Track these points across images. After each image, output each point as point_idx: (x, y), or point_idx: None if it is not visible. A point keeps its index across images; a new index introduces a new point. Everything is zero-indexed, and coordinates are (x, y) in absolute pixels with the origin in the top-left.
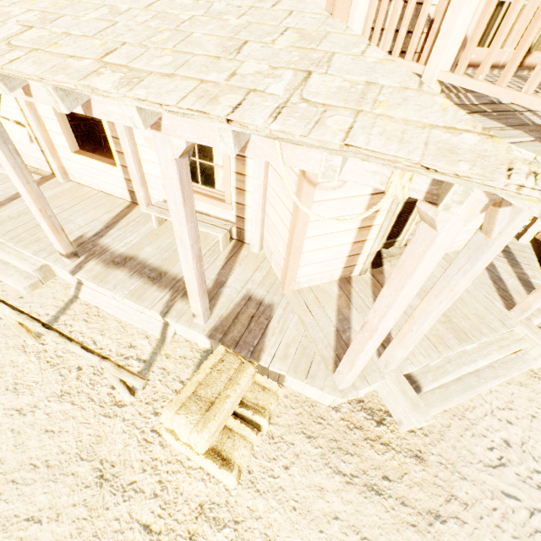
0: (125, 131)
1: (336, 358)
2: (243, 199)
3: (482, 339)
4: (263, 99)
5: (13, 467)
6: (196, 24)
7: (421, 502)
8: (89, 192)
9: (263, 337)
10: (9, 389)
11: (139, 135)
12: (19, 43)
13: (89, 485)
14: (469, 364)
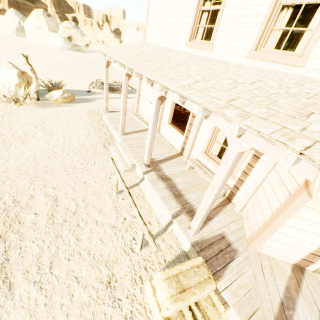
0: (198, 123)
1: None
2: (244, 178)
3: None
4: None
5: (83, 247)
6: (279, 97)
7: None
8: (164, 140)
9: (224, 268)
10: (98, 209)
11: (203, 127)
12: (193, 87)
13: (103, 282)
14: None
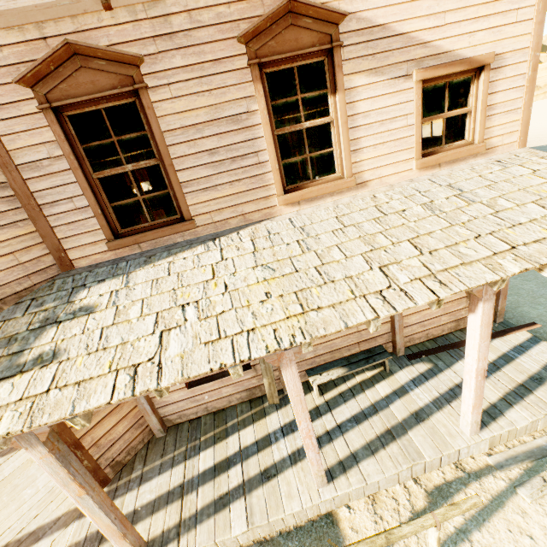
0: None
1: None
2: None
3: None
4: None
5: None
6: None
7: None
8: None
9: None
10: None
11: None
12: None
13: None
14: None
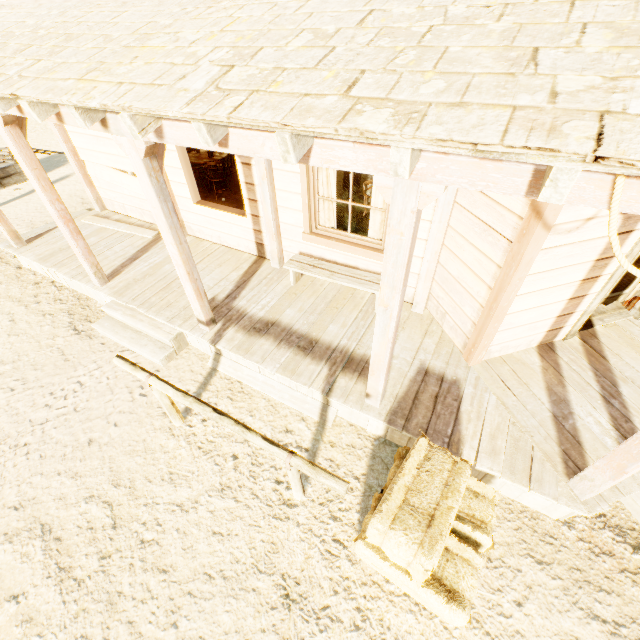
0: (266, 175)
1: (564, 456)
2: None
3: None
4: (632, 123)
5: (187, 576)
6: (443, 36)
7: None
8: (209, 247)
9: (457, 424)
10: (165, 479)
11: (279, 179)
12: (230, 86)
13: (274, 606)
14: None
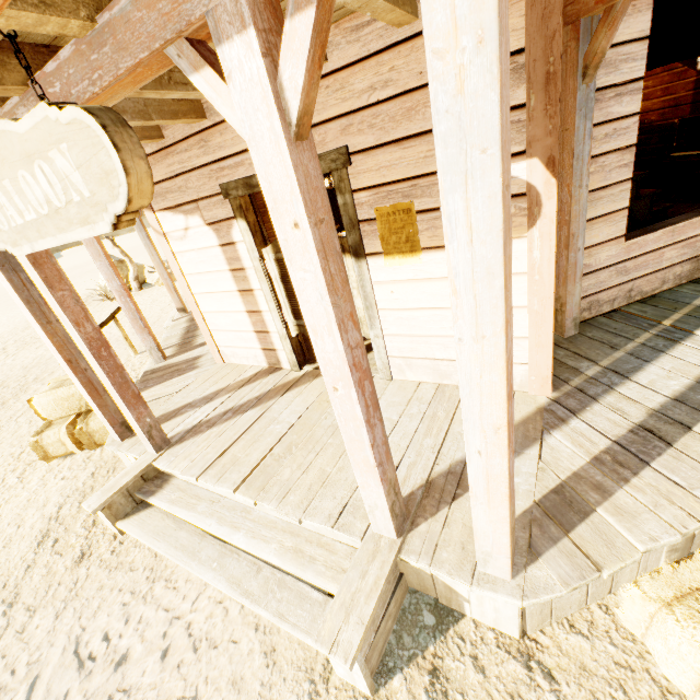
0: None
1: None
2: None
3: (267, 502)
4: None
5: None
6: None
7: (29, 582)
8: None
9: (157, 384)
10: None
11: None
12: None
13: None
14: (223, 524)
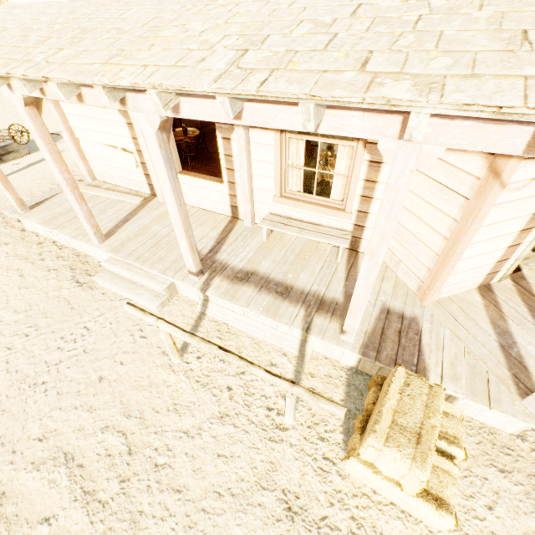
0: (245, 148)
1: (515, 379)
2: (368, 206)
3: None
4: None
5: (199, 495)
6: (435, 23)
7: None
8: (189, 210)
9: (420, 355)
10: (170, 409)
11: (255, 151)
12: (250, 66)
13: (279, 518)
14: None
